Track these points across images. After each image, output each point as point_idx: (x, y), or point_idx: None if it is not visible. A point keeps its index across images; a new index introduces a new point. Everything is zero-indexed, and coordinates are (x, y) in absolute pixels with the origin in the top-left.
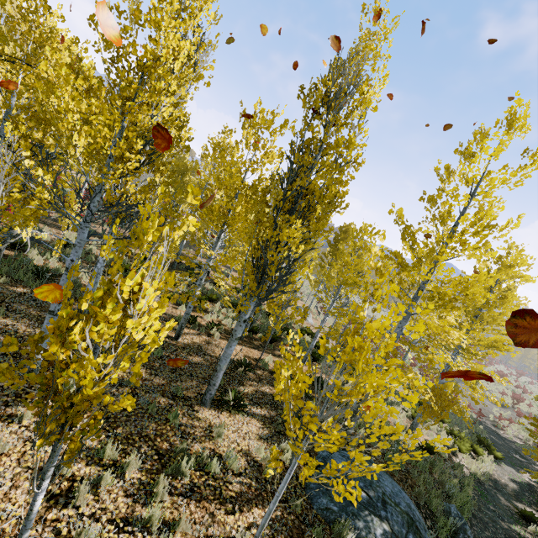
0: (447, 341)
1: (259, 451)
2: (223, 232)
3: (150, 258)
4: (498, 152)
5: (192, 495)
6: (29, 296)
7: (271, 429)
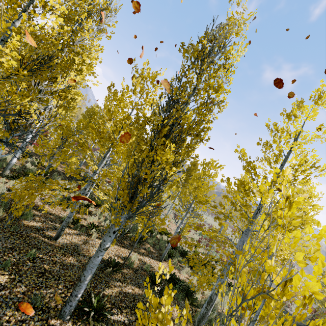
0: (280, 256)
1: None
2: (108, 152)
3: (56, 170)
4: (315, 115)
5: None
6: None
7: None
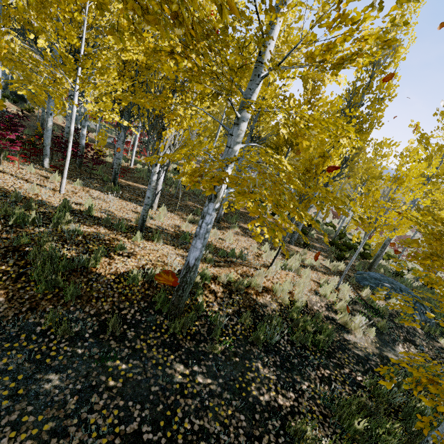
0: None
1: (326, 263)
2: (290, 151)
3: None
4: None
5: (304, 267)
6: (187, 194)
7: (328, 259)
